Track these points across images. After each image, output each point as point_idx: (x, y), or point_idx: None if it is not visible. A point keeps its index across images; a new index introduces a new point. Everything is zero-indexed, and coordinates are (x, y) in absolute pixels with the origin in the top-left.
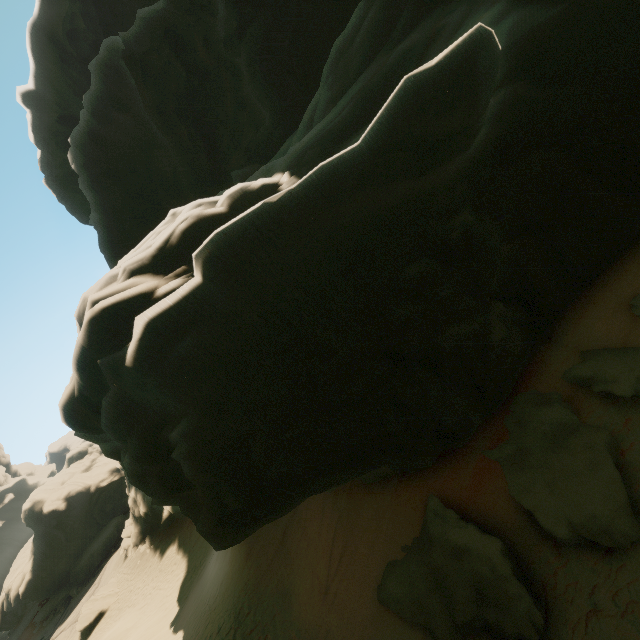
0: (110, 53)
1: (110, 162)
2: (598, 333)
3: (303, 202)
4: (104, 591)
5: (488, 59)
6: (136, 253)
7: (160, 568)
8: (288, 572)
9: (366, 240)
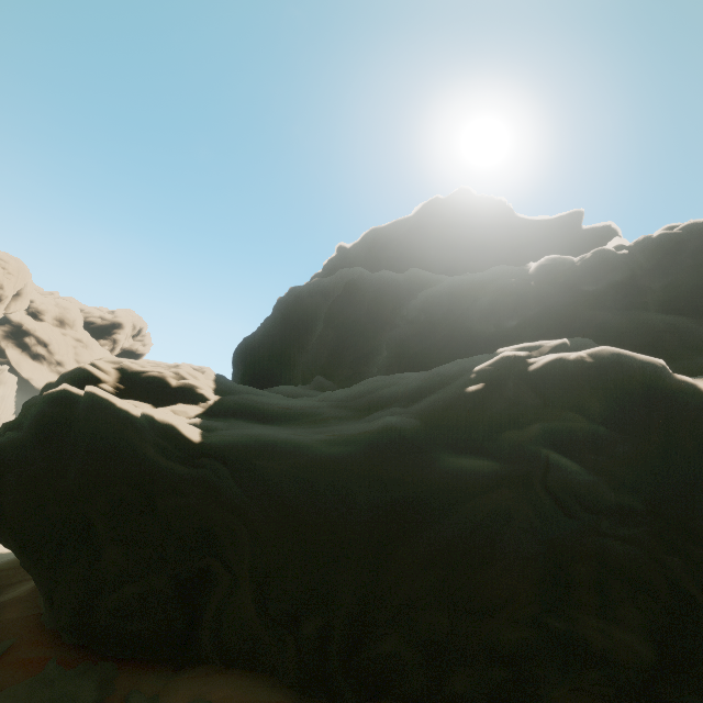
0: (351, 274)
1: (291, 312)
2: (175, 695)
3: (115, 410)
4: None
5: (181, 436)
6: (141, 363)
7: None
8: None
9: (126, 452)
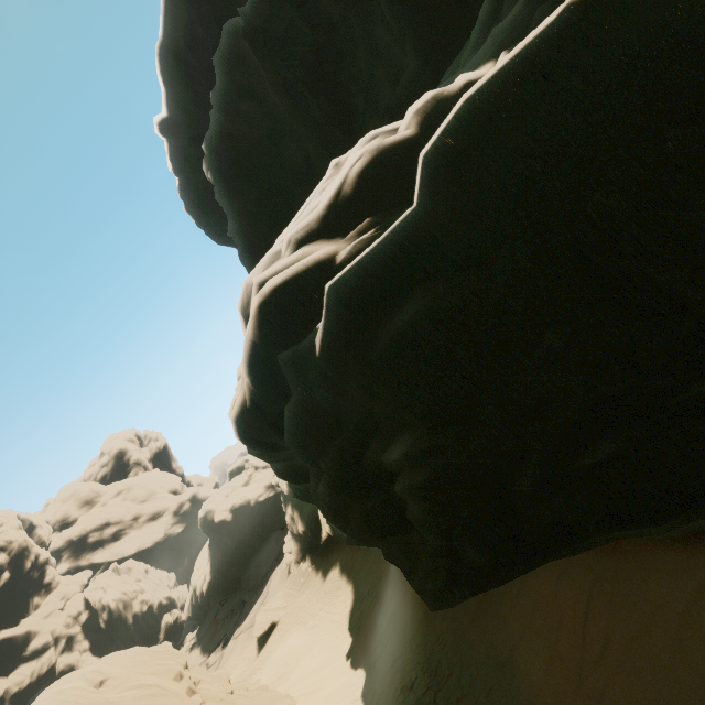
0: (231, 37)
1: (242, 162)
2: None
3: None
4: (273, 603)
5: None
6: (298, 221)
7: (324, 590)
8: (503, 636)
9: None
